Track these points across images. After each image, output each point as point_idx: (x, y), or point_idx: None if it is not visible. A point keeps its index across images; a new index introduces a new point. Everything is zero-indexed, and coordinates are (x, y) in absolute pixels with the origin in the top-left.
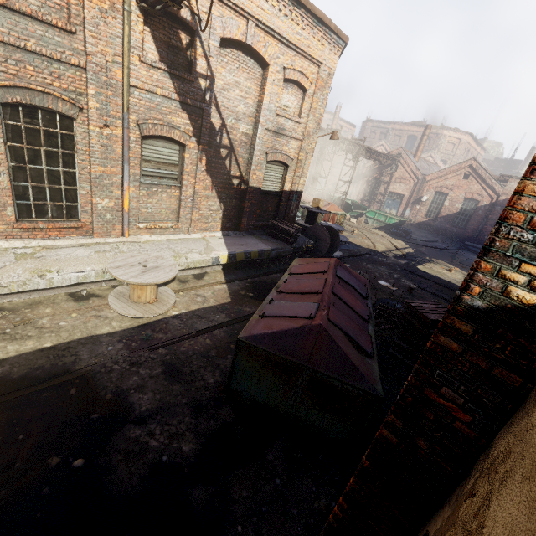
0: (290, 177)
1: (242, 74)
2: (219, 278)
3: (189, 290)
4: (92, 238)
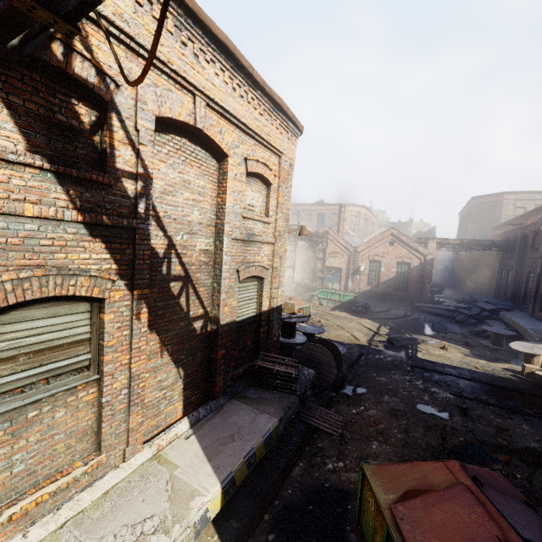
0: (266, 291)
1: (191, 170)
2: None
3: None
4: None
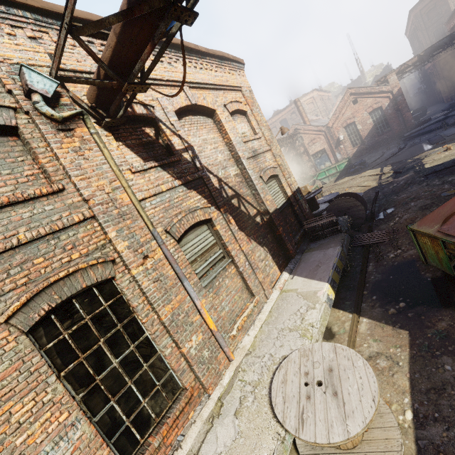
0: (284, 183)
1: (202, 132)
2: (343, 317)
3: None
4: (209, 397)
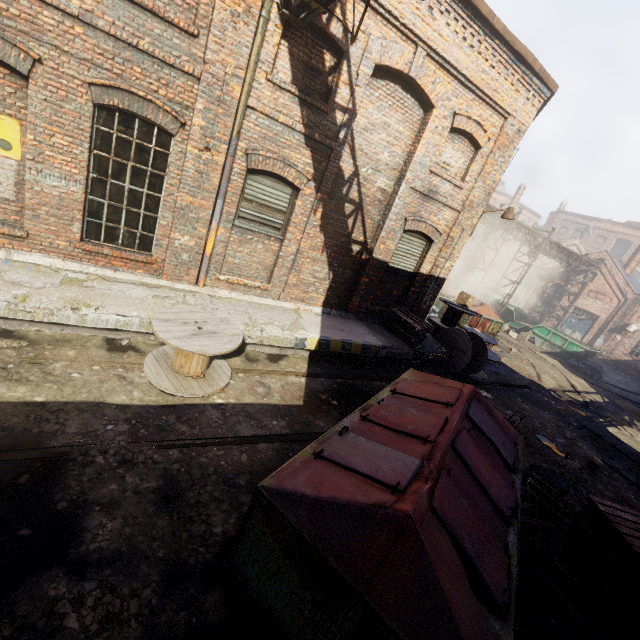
0: (432, 256)
1: (395, 115)
2: (299, 367)
3: (253, 373)
4: (160, 279)
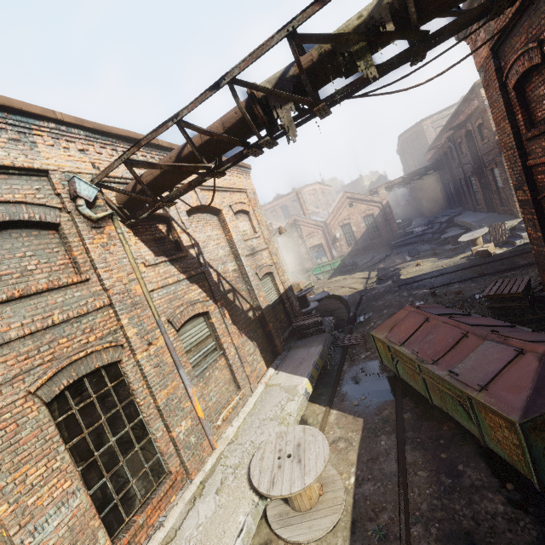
0: (278, 280)
1: (208, 228)
2: (318, 410)
3: None
4: (191, 482)
